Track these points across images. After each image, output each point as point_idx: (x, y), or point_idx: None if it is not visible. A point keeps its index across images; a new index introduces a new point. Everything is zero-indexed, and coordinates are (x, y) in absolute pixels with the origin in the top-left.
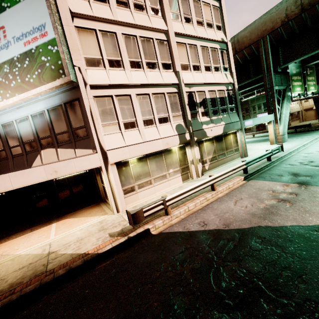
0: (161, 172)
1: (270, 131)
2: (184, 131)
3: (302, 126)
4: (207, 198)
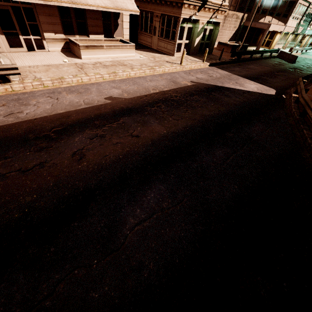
0: (282, 41)
1: (305, 40)
2: (296, 27)
3: (311, 44)
4: (295, 54)
